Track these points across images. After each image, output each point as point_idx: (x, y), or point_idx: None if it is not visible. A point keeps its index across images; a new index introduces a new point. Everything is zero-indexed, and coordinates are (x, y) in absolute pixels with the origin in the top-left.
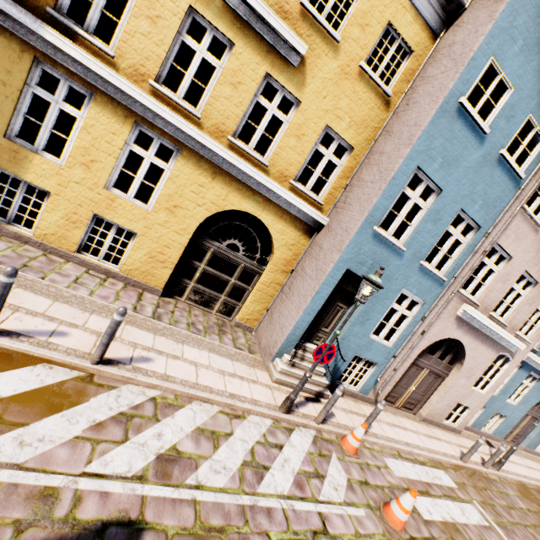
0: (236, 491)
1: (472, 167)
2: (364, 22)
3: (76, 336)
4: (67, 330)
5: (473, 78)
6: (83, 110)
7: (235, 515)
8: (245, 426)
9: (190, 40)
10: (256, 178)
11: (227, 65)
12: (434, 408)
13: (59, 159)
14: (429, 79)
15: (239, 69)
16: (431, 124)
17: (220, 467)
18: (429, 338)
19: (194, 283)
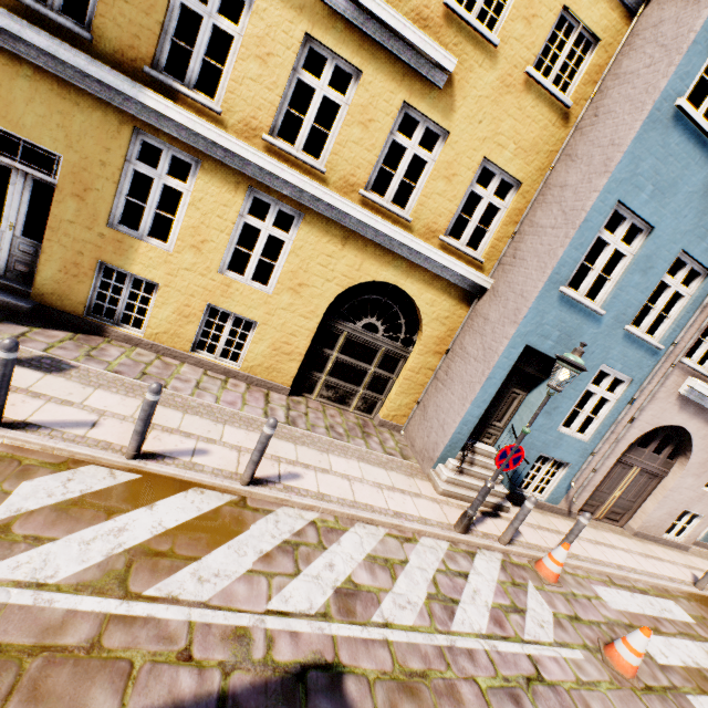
0: (428, 630)
1: (696, 191)
2: (529, 13)
3: (217, 453)
4: (206, 447)
5: (696, 69)
6: (189, 182)
7: (434, 658)
8: (420, 551)
9: (307, 77)
10: (398, 239)
11: (354, 100)
12: (650, 518)
13: (166, 244)
14: (627, 77)
15: (369, 103)
16: (636, 141)
17: (404, 601)
18: (641, 427)
19: (326, 376)
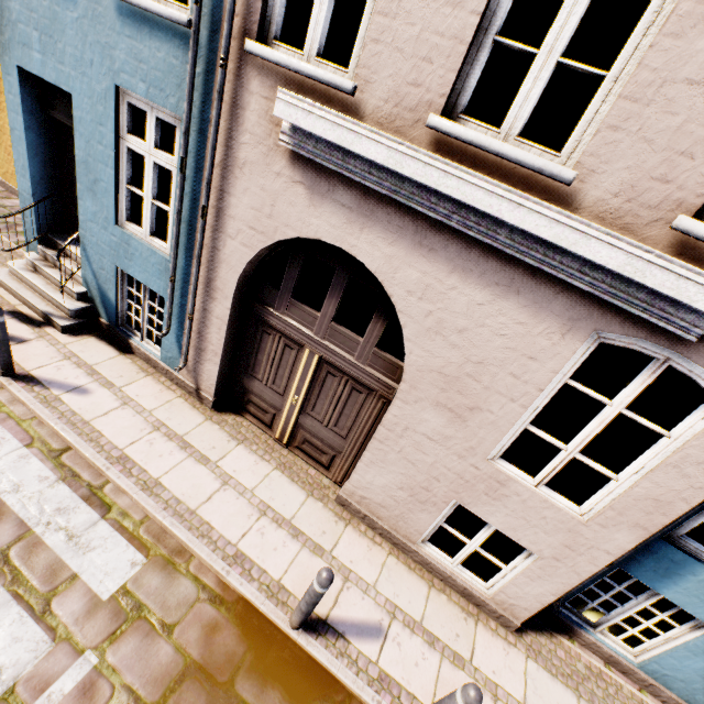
0: None
1: None
2: None
3: None
4: None
5: None
6: None
7: None
8: None
9: None
10: None
11: None
12: (366, 482)
13: None
14: None
15: None
16: None
17: None
18: (243, 236)
19: None
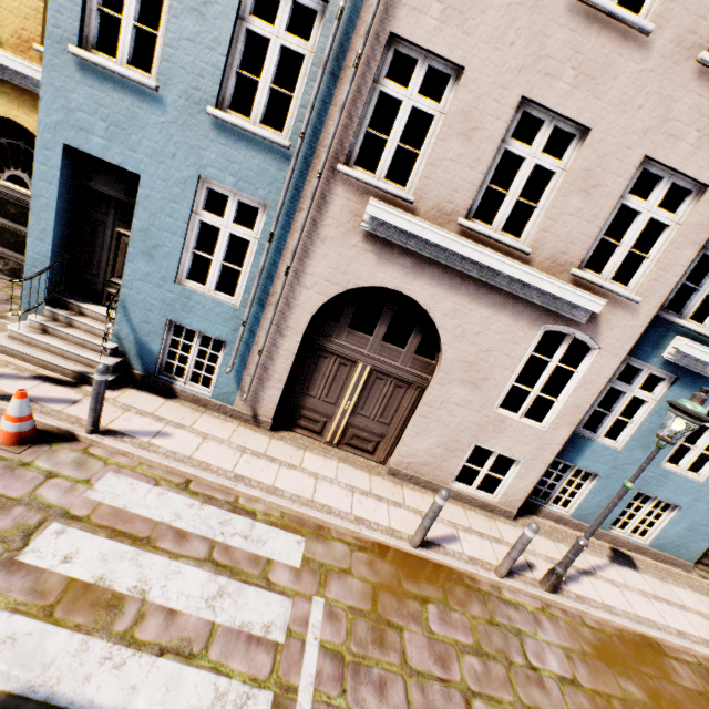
0: None
1: None
2: None
3: None
4: None
5: None
6: None
7: None
8: None
9: None
10: None
11: None
12: (412, 451)
13: None
14: None
15: None
16: None
17: None
18: (319, 287)
19: None
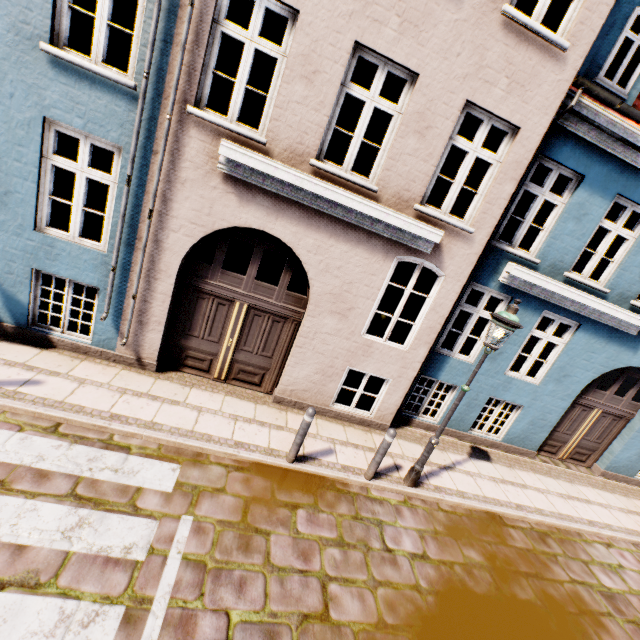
0: None
1: None
2: None
3: None
4: None
5: None
6: None
7: None
8: None
9: None
10: None
11: None
12: (293, 379)
13: None
14: None
15: None
16: None
17: None
18: (186, 230)
19: None
